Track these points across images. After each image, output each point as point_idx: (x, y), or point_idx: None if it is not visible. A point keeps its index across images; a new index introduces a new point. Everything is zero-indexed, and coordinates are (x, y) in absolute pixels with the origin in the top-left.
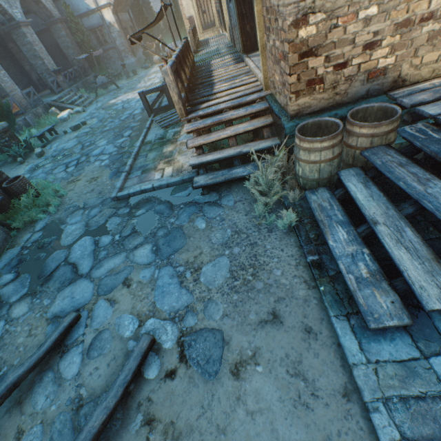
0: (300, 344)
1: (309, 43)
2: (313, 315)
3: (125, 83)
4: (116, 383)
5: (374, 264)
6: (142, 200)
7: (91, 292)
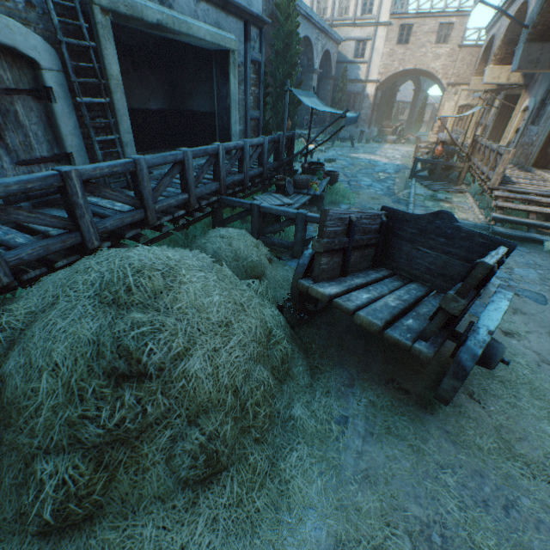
0: None
1: None
2: None
3: (357, 146)
4: None
5: None
6: None
7: None
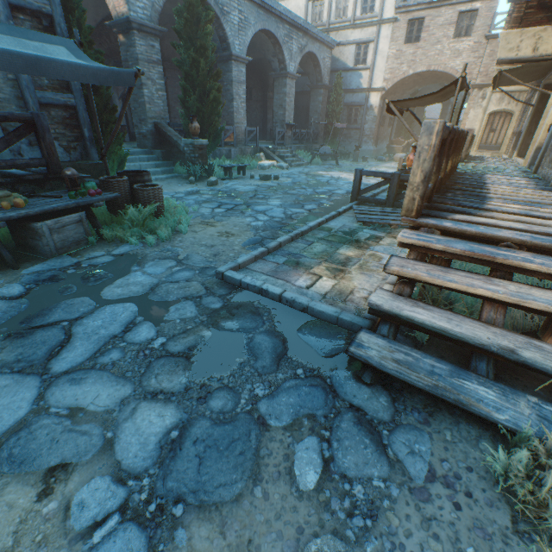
0: None
1: None
2: None
3: (347, 164)
4: None
5: None
6: (251, 304)
7: (3, 427)
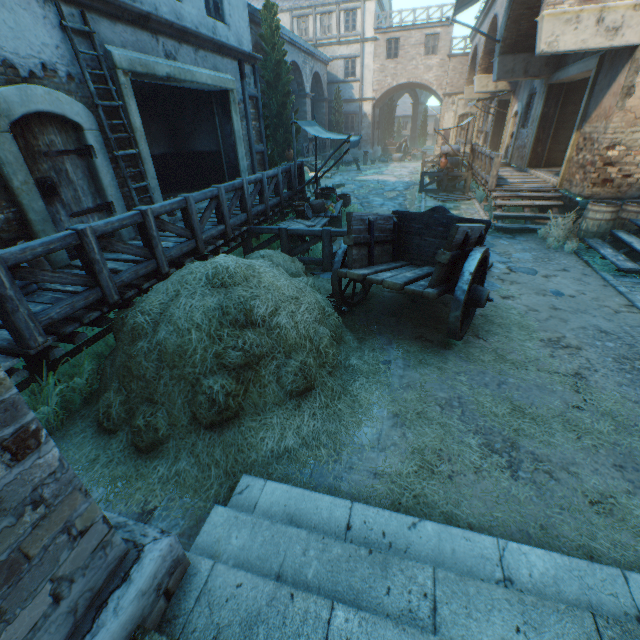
0: (580, 276)
1: (611, 159)
2: (587, 272)
3: (363, 168)
4: None
5: (626, 258)
6: None
7: None
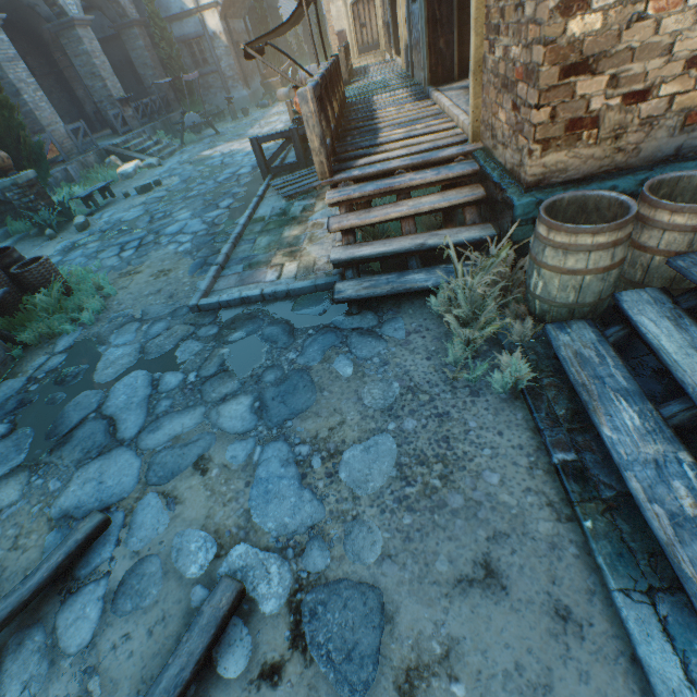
0: (545, 645)
1: (583, 48)
2: (572, 582)
3: (228, 127)
4: (159, 683)
5: None
6: (242, 314)
7: (134, 476)
